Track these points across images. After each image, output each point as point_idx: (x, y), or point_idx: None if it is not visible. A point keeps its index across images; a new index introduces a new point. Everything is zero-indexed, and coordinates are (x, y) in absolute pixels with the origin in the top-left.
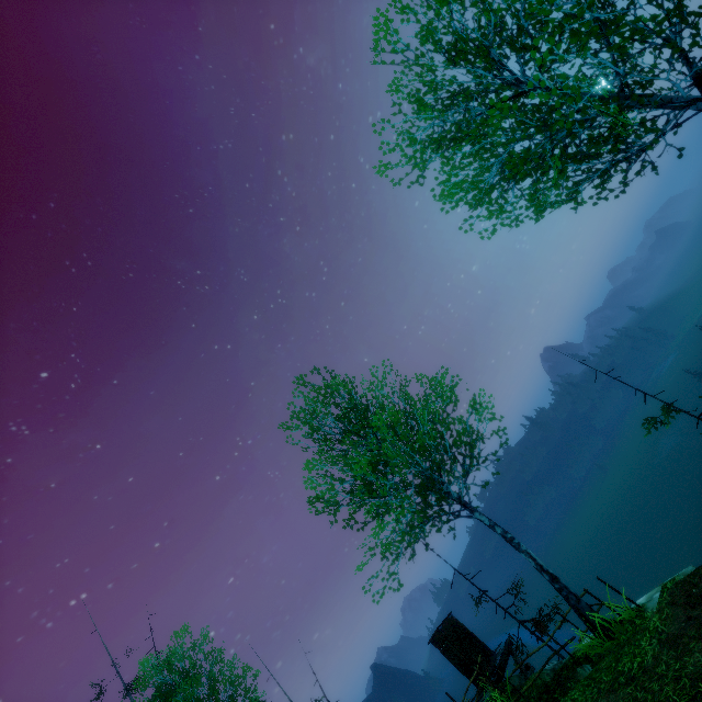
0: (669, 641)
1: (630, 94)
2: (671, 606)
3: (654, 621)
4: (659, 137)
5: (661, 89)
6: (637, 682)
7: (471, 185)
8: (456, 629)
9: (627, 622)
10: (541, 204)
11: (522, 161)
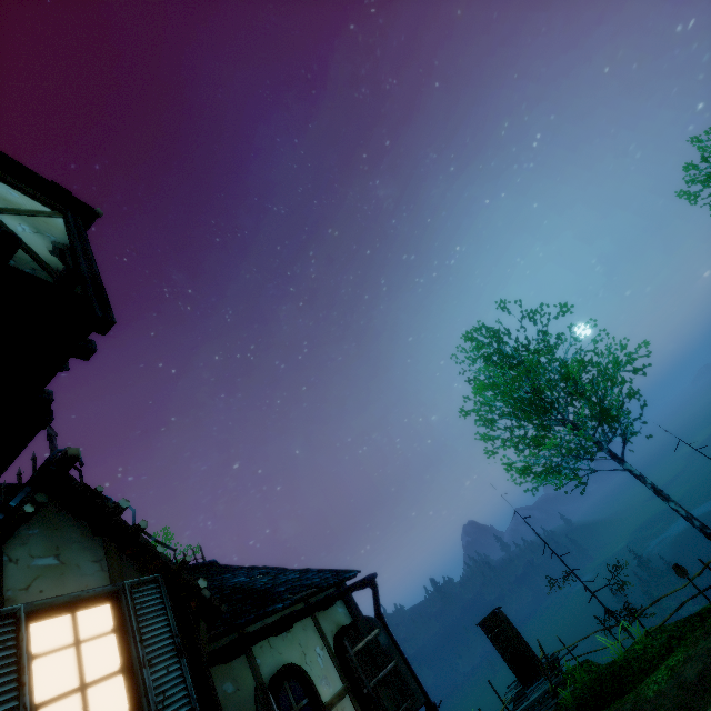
0: None
1: None
2: None
3: None
4: None
5: None
6: None
7: None
8: (508, 621)
9: None
10: None
11: None
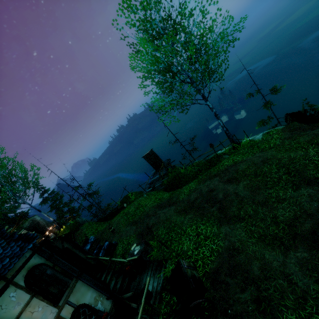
0: (286, 138)
1: None
2: (283, 132)
3: (276, 136)
4: None
5: None
6: (276, 147)
7: None
8: (154, 154)
9: (245, 143)
10: None
11: None
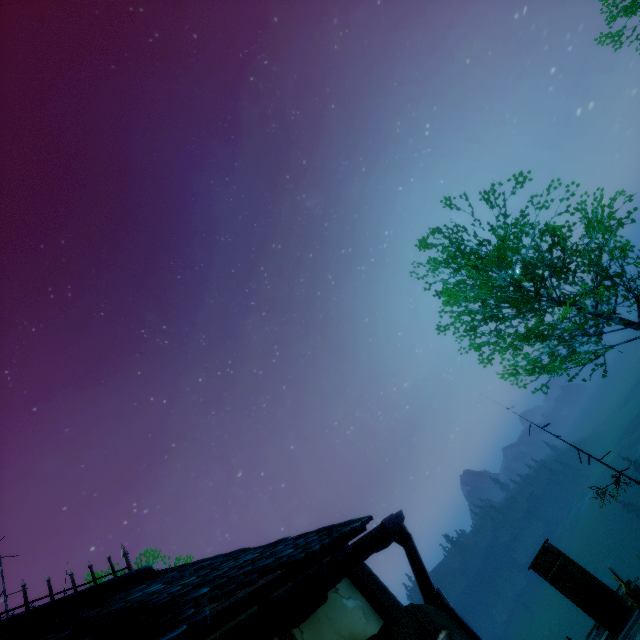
0: None
1: None
2: None
3: None
4: None
5: None
6: None
7: None
8: (563, 554)
9: None
10: None
11: None
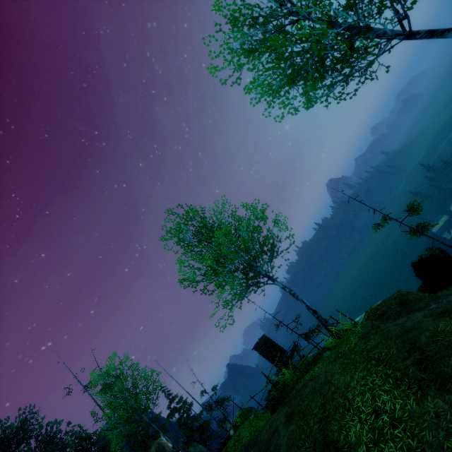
0: (363, 336)
1: (363, 26)
2: (367, 320)
3: (358, 328)
4: (378, 57)
5: (386, 19)
6: (346, 356)
7: (266, 87)
8: (267, 341)
9: (349, 330)
10: (309, 99)
11: (295, 73)
